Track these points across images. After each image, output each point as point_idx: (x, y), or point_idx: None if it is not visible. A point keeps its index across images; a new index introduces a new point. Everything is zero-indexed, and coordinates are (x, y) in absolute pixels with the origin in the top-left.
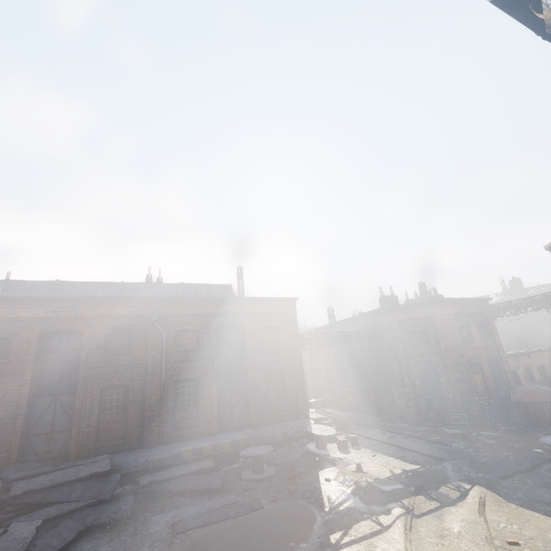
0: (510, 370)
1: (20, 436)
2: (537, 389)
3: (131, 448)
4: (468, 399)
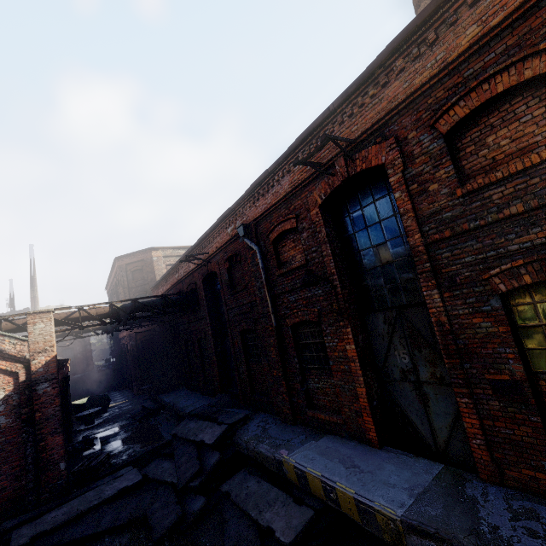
0: None
1: (218, 371)
2: None
3: (275, 413)
4: None
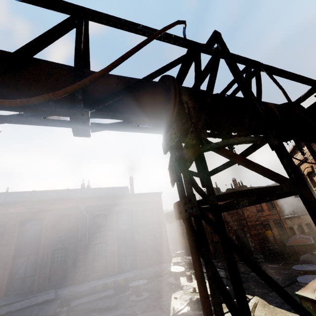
0: (288, 227)
1: (7, 280)
2: (300, 237)
3: (68, 285)
4: (263, 245)
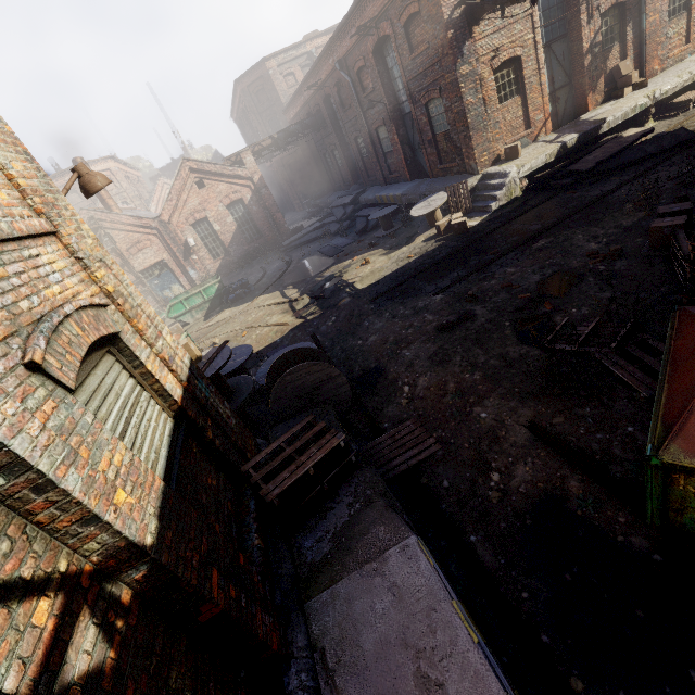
0: None
1: (349, 171)
2: None
3: (379, 184)
4: None
